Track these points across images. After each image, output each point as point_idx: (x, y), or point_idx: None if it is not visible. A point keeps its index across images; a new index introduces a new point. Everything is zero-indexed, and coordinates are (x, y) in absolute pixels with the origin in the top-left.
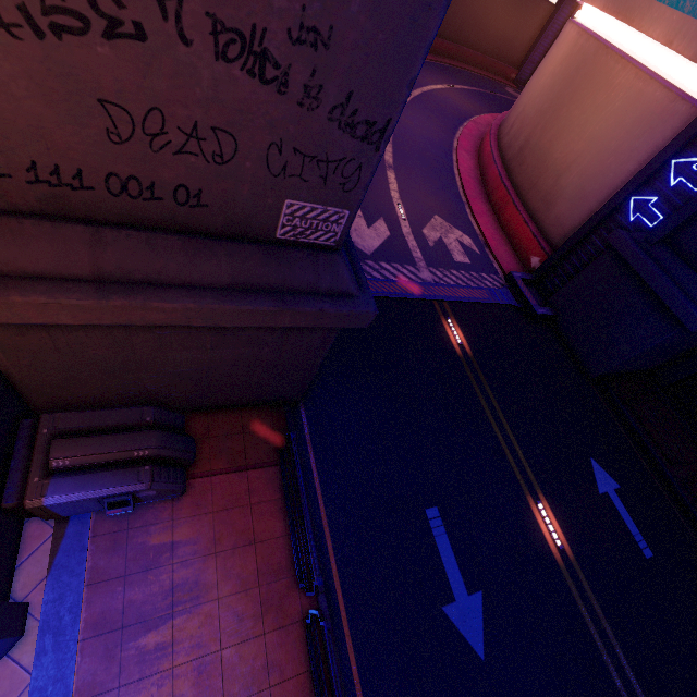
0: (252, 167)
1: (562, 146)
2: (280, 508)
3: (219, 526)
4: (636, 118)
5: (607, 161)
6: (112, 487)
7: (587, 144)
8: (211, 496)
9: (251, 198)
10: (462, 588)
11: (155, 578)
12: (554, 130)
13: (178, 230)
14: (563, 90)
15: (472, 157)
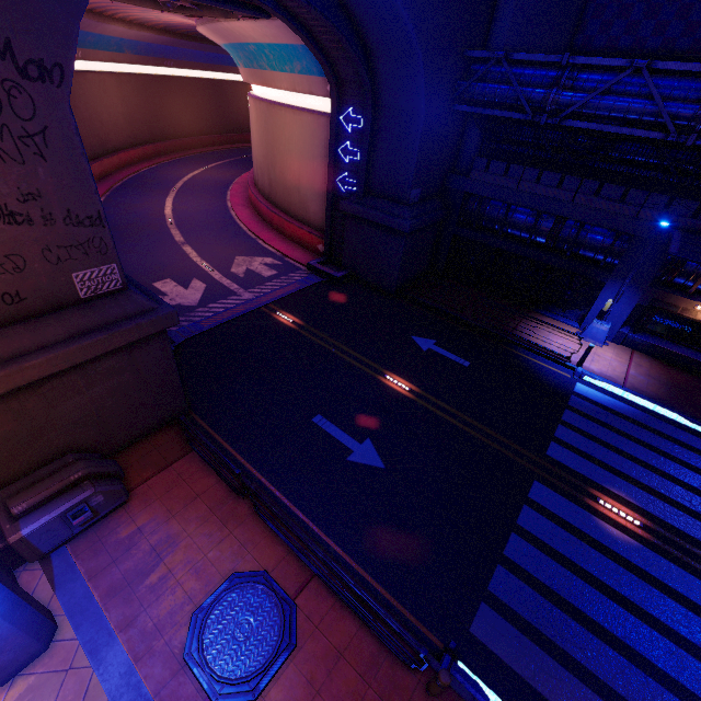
0: (40, 266)
1: (288, 171)
2: (206, 471)
3: (167, 503)
4: (310, 136)
5: (314, 167)
6: (67, 502)
7: (298, 163)
8: (152, 491)
9: (50, 283)
10: (355, 443)
11: (137, 551)
12: (278, 164)
13: (17, 321)
14: (267, 138)
15: (246, 207)
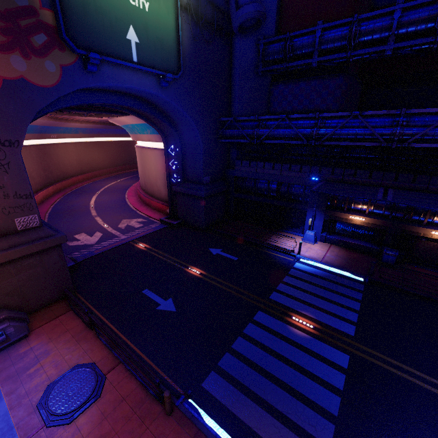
0: None
1: (151, 176)
2: (76, 319)
3: (50, 335)
4: (158, 159)
5: (162, 173)
6: None
7: (155, 172)
8: (44, 330)
9: (4, 223)
10: (163, 301)
11: (27, 358)
12: (147, 173)
13: None
14: (142, 163)
15: (135, 196)
